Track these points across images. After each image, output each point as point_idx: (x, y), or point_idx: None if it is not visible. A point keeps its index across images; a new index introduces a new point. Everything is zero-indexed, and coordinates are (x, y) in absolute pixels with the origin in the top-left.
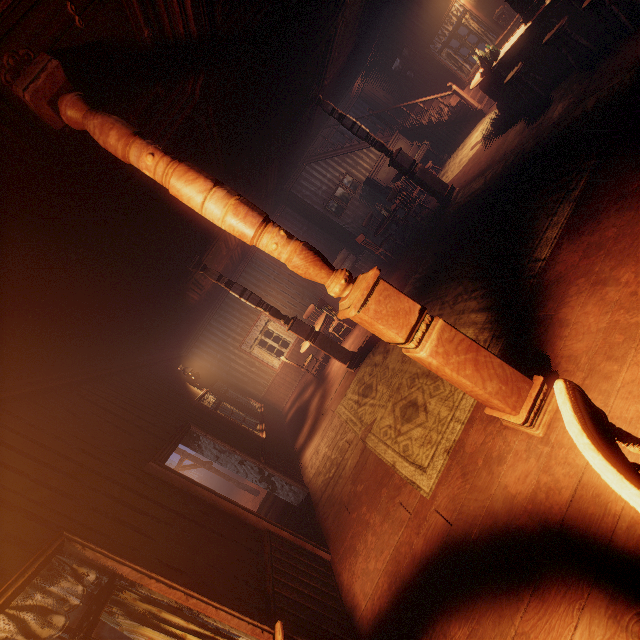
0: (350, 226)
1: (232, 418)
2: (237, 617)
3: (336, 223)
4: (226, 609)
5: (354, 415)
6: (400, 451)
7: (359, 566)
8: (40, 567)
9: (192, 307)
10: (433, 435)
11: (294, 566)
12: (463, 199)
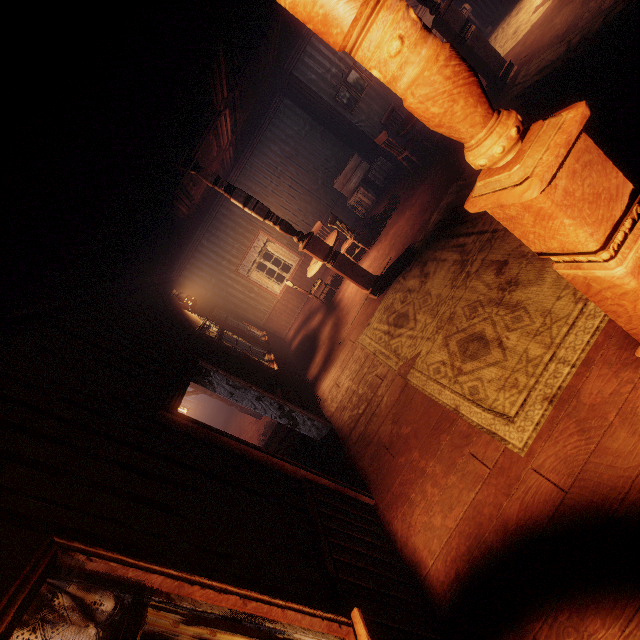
0: (364, 125)
1: (239, 349)
2: (308, 614)
3: (347, 120)
4: (293, 606)
5: (385, 347)
6: (465, 393)
7: (418, 519)
8: (20, 611)
9: (181, 222)
10: (520, 378)
11: (343, 520)
12: (530, 77)
